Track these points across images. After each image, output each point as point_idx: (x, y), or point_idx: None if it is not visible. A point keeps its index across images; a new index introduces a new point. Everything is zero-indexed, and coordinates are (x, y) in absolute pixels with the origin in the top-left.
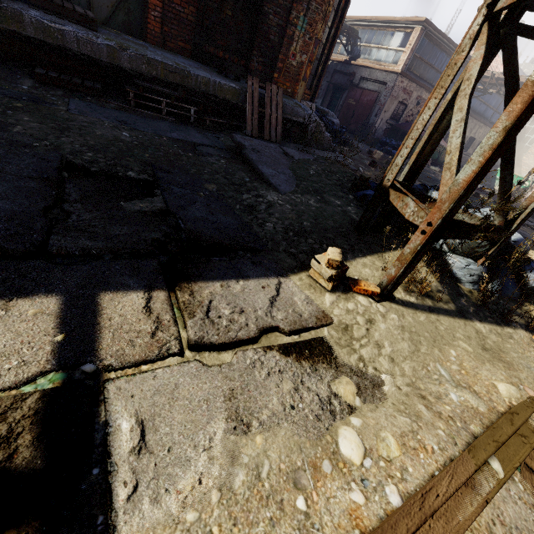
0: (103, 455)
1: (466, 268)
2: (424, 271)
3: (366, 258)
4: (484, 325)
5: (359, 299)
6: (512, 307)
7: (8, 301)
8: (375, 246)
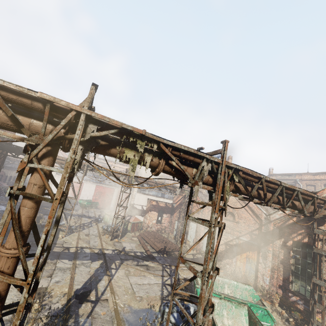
0: (67, 247)
1: (67, 230)
2: (64, 233)
3: (59, 235)
4: (72, 234)
5: (64, 238)
6: (73, 231)
7: (54, 248)
8: (58, 233)
